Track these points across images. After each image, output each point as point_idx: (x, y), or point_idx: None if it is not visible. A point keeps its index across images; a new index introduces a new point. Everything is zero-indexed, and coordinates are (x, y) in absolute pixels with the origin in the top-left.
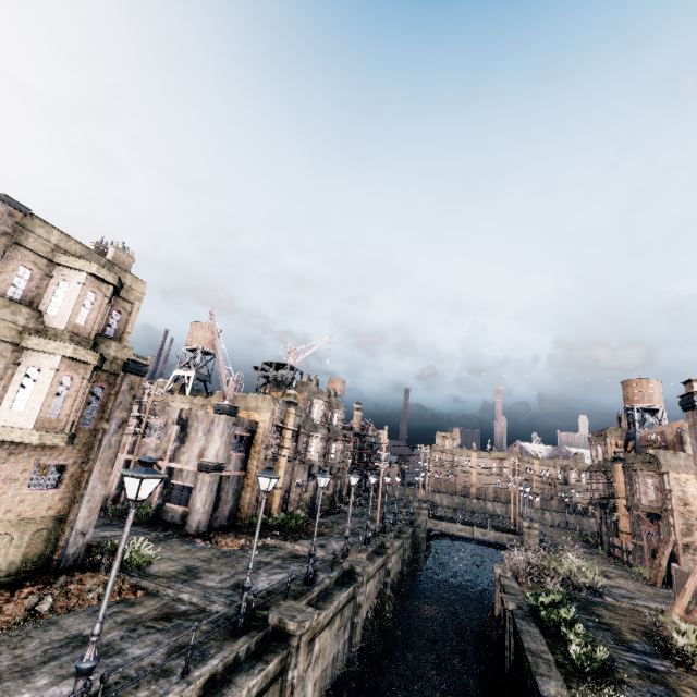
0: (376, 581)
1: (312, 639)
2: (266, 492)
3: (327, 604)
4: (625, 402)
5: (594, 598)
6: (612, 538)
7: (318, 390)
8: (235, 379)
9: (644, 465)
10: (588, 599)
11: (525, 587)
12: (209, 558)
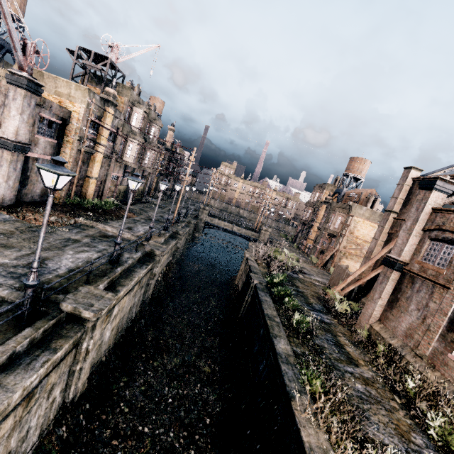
0: (168, 254)
1: (111, 308)
2: (53, 190)
3: (128, 281)
4: (346, 170)
5: (294, 275)
6: (303, 241)
7: (139, 99)
8: (35, 47)
9: (341, 209)
10: (291, 275)
11: (261, 267)
12: (10, 231)
